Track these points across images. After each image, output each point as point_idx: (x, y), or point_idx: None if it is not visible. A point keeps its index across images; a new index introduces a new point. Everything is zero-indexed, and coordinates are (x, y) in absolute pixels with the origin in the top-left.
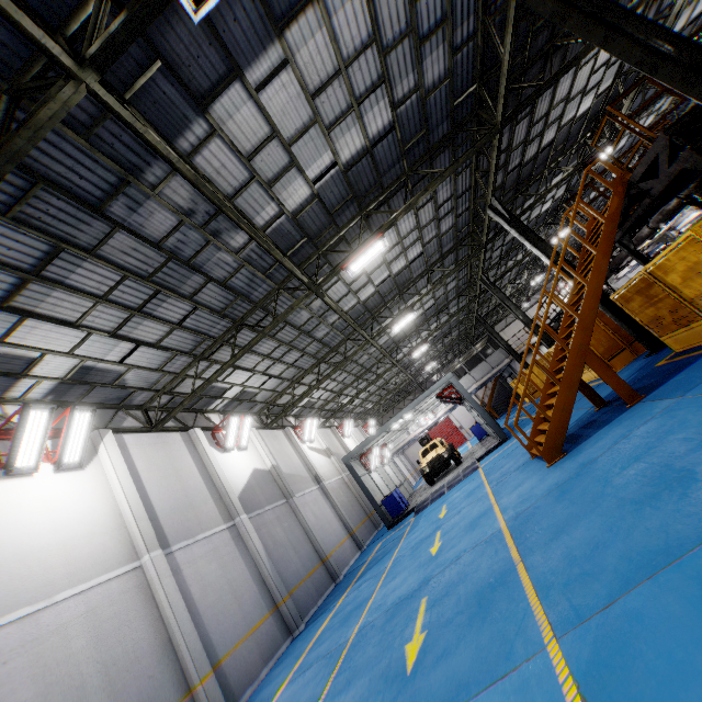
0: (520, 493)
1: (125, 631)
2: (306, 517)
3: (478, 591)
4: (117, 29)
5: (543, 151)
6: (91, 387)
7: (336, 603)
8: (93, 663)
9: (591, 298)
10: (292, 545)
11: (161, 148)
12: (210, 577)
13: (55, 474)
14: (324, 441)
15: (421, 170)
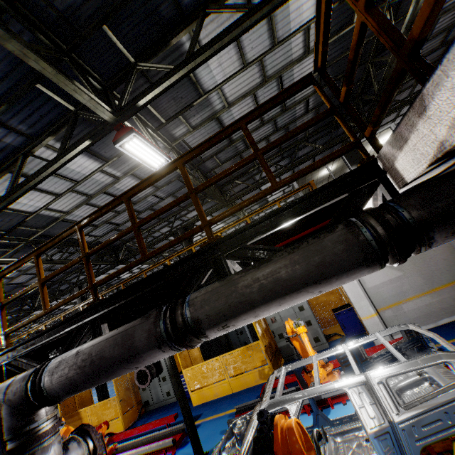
0: None
1: None
2: None
3: None
4: None
5: None
6: None
7: None
8: None
9: None
10: None
11: None
12: None
13: None
14: None
15: None
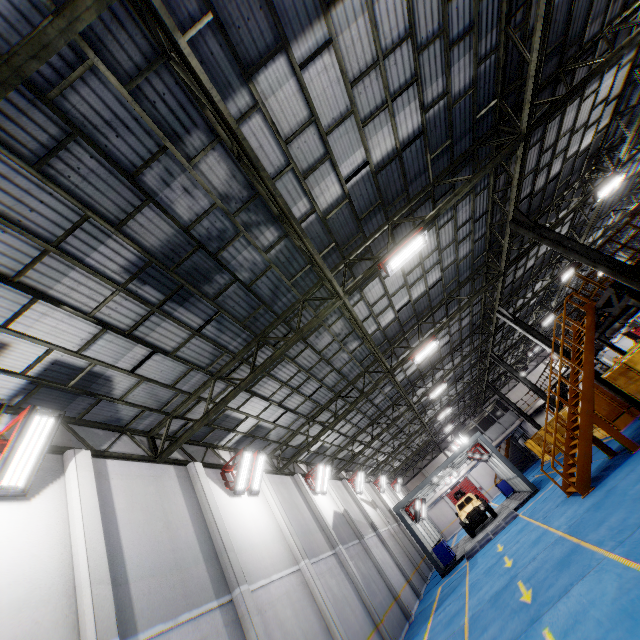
0: (566, 516)
1: (305, 611)
2: (376, 557)
3: (559, 561)
4: (359, 280)
5: (527, 271)
6: (254, 439)
7: (425, 625)
8: (298, 626)
9: (587, 380)
10: (372, 579)
11: (355, 316)
12: (334, 589)
13: (248, 497)
14: (369, 494)
15: (455, 297)
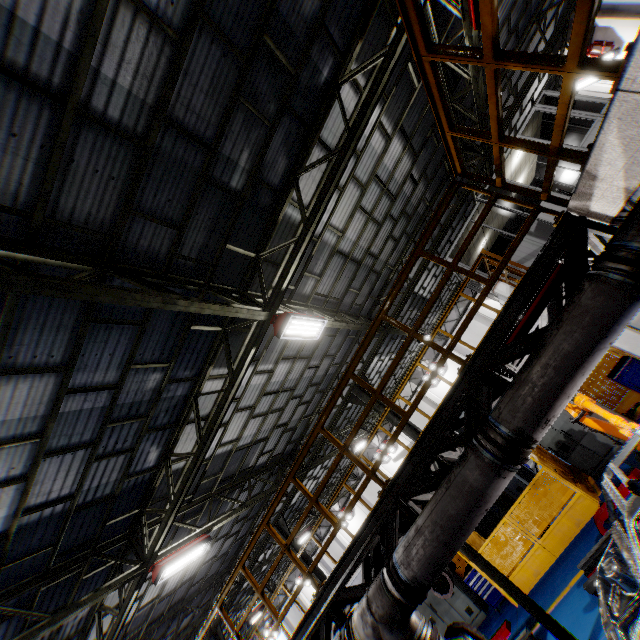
0: None
1: None
2: None
3: None
4: None
5: None
6: None
7: None
8: None
9: None
10: None
11: None
12: None
13: None
14: (406, 437)
15: None
